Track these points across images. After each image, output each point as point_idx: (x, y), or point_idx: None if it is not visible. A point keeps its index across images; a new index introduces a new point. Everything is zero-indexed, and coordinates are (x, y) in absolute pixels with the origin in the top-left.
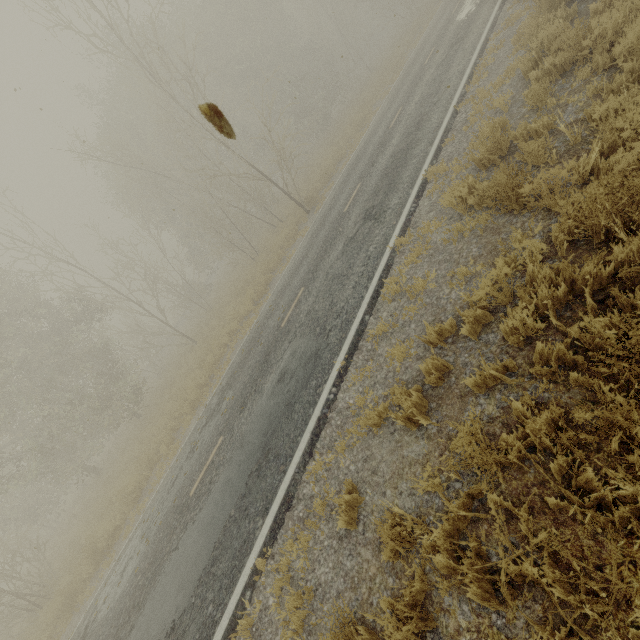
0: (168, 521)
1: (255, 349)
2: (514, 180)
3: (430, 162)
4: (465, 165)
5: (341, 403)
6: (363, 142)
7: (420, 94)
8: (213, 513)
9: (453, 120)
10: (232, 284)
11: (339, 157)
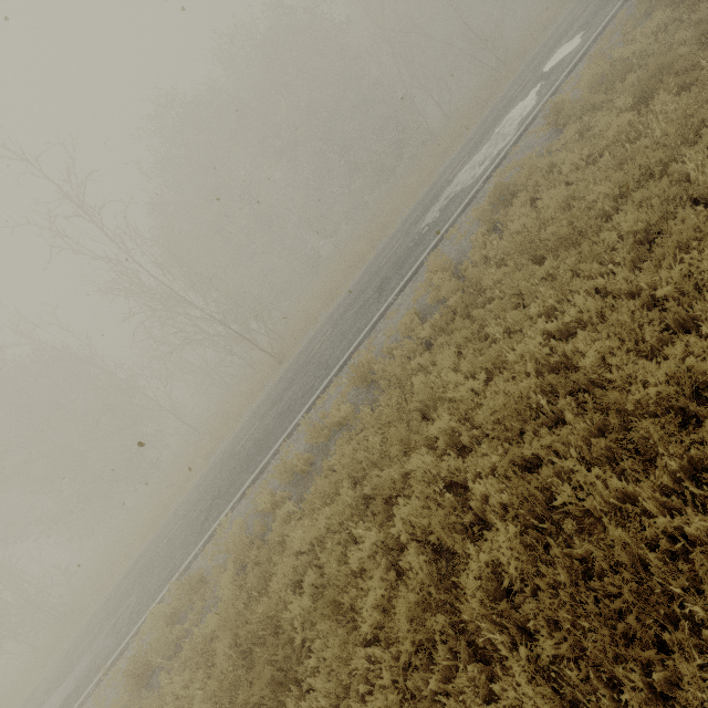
0: (66, 664)
1: (153, 547)
2: (132, 675)
3: (234, 503)
4: (210, 560)
5: (87, 705)
6: (322, 323)
7: (330, 341)
8: (56, 700)
9: (272, 458)
10: (241, 379)
11: (325, 302)
